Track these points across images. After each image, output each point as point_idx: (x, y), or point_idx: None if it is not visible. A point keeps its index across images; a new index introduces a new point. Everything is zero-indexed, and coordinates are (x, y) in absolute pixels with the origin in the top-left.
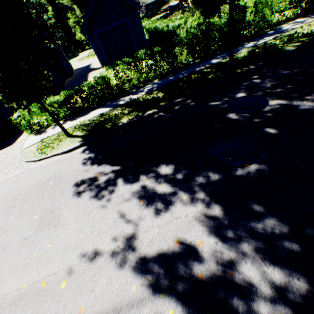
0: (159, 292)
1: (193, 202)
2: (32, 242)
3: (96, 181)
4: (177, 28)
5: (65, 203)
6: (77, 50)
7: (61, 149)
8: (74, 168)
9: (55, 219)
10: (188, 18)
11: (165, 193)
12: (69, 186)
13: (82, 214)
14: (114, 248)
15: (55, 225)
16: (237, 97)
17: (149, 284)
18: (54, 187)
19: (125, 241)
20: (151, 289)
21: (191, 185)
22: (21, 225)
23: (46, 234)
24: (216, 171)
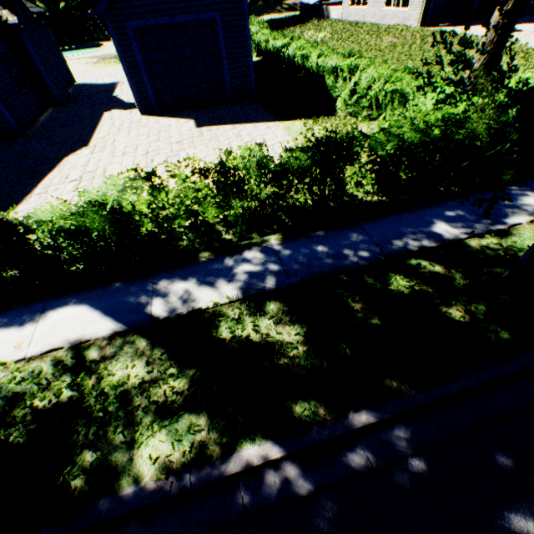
0: None
1: None
2: None
3: None
4: (330, 72)
5: None
6: (102, 32)
7: None
8: None
9: None
10: (367, 65)
11: None
12: None
13: None
14: None
15: None
16: None
17: None
18: None
19: None
20: None
21: None
22: None
23: None
24: None
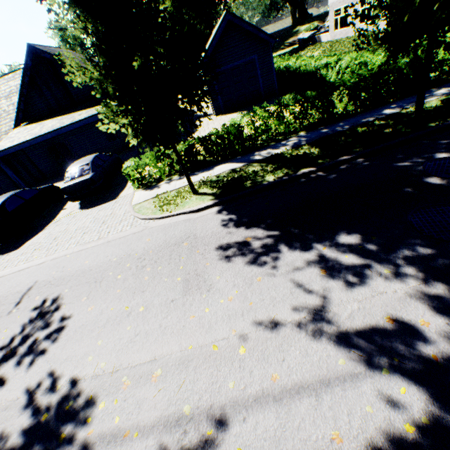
0: (379, 369)
1: (400, 277)
2: (182, 305)
3: (249, 246)
4: (323, 67)
5: (213, 267)
6: None
7: (187, 208)
8: (212, 230)
9: (205, 283)
10: (344, 56)
11: (354, 264)
12: (212, 249)
13: (241, 280)
14: (299, 319)
15: (207, 290)
16: (436, 158)
17: (362, 359)
18: (191, 248)
19: (313, 313)
20: (366, 365)
21: (391, 258)
22: (161, 286)
23: (198, 297)
24: (426, 244)
